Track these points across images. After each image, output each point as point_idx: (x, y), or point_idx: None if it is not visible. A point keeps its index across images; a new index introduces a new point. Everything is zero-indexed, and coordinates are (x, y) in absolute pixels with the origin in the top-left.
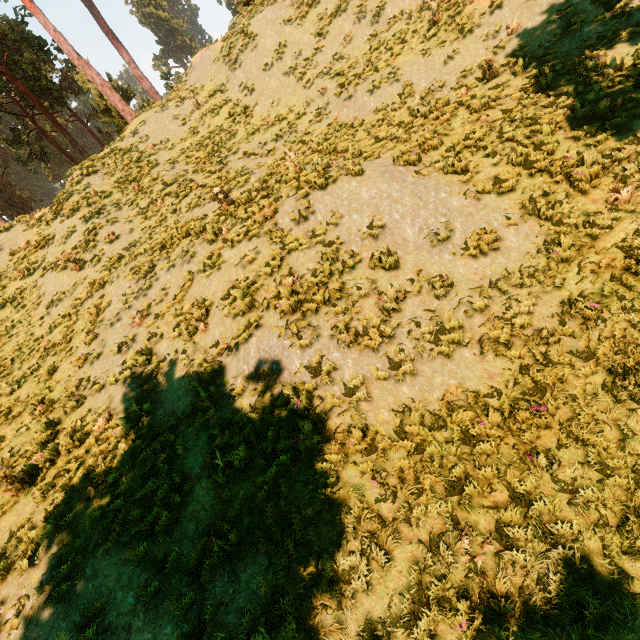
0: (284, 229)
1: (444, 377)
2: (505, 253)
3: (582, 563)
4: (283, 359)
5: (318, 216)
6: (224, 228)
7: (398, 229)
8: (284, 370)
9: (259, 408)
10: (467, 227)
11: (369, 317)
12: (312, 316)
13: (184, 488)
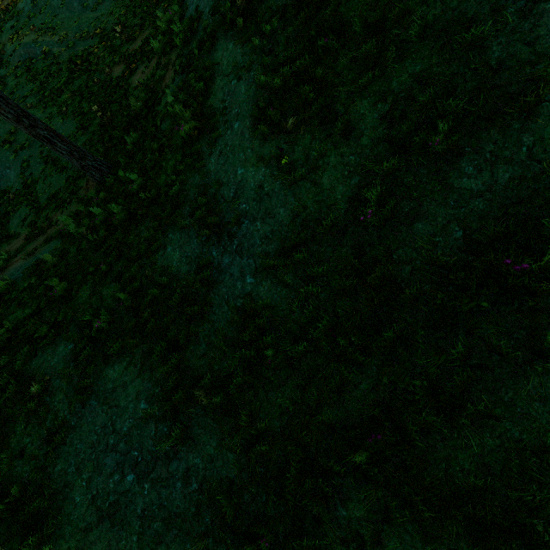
0: (30, 11)
1: (83, 47)
2: (105, 8)
3: (97, 65)
4: (34, 52)
5: (42, 3)
6: (2, 15)
7: (71, 4)
8: (35, 55)
9: (27, 65)
10: (94, 1)
11: (61, 35)
12: (42, 38)
13: (6, 84)
